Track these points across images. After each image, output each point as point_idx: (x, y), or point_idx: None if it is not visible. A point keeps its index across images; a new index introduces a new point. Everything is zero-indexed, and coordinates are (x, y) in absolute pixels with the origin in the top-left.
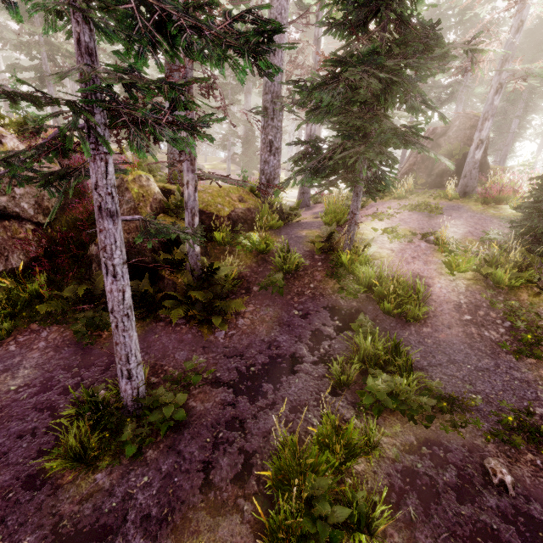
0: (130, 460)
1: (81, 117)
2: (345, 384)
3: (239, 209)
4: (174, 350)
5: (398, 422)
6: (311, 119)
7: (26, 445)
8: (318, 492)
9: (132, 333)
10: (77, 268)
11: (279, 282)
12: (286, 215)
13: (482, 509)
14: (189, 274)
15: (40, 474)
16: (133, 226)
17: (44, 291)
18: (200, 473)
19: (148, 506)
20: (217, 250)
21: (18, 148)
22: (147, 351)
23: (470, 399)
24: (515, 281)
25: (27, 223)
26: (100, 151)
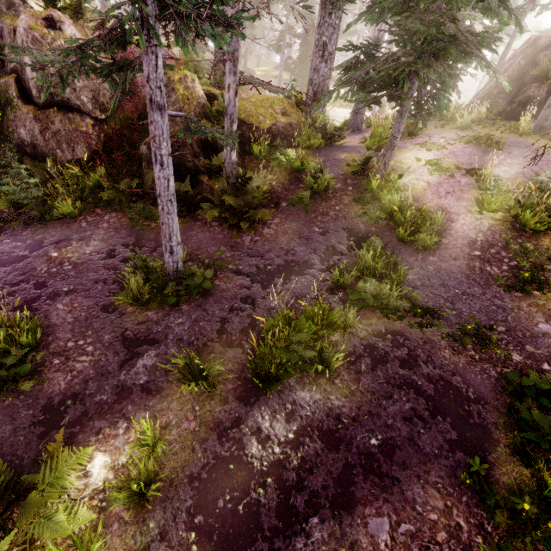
0: (170, 308)
1: (136, 8)
2: (342, 287)
3: (281, 123)
4: (207, 245)
5: (375, 318)
6: (365, 18)
7: (101, 288)
8: (296, 340)
9: (174, 217)
10: (130, 166)
11: (306, 199)
12: (329, 136)
13: (415, 373)
14: (225, 181)
15: (111, 305)
16: (178, 129)
17: (104, 182)
18: (218, 323)
19: (181, 334)
20: (254, 164)
21: (75, 36)
22: (185, 243)
23: (444, 311)
24: (541, 225)
25: (87, 117)
26: (151, 44)
